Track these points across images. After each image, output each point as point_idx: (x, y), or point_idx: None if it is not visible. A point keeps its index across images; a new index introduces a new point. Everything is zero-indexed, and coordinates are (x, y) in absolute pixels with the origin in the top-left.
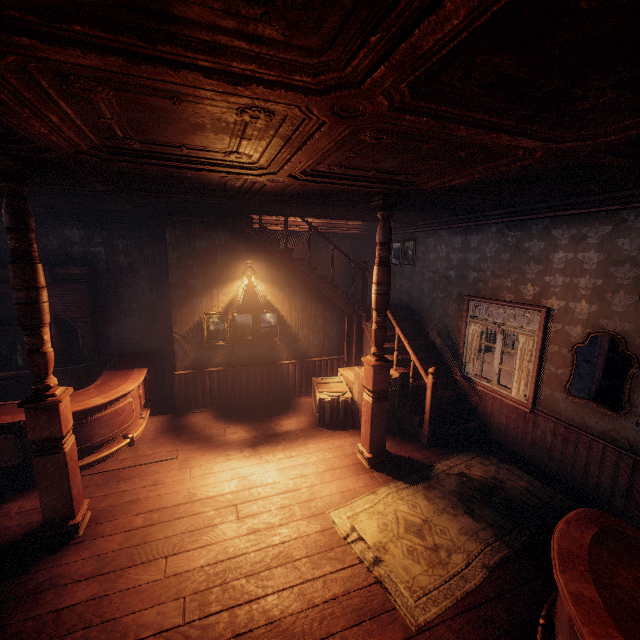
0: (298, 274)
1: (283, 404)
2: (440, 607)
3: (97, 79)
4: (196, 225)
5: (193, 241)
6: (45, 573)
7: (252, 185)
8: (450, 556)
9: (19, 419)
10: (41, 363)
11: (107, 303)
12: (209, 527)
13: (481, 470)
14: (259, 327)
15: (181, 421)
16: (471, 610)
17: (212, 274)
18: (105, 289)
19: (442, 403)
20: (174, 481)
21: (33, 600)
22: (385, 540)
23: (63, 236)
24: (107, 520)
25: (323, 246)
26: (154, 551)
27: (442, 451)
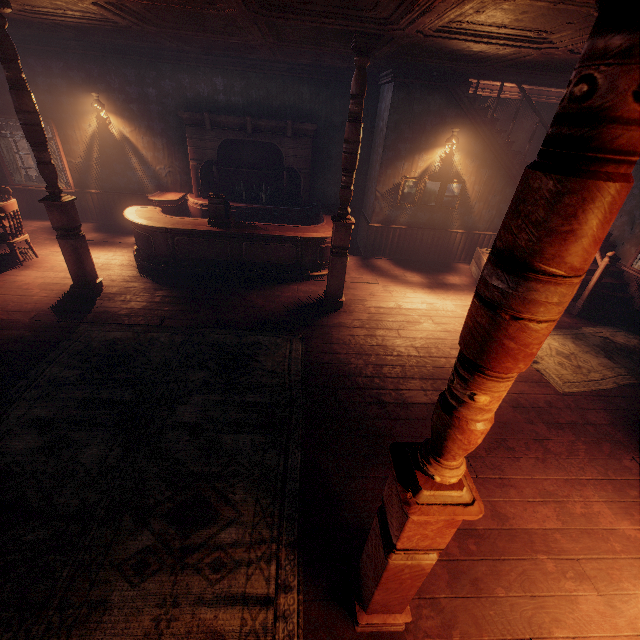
0: (494, 147)
1: (444, 266)
2: (579, 389)
3: (546, 7)
4: (418, 89)
5: (411, 105)
6: (335, 320)
7: (524, 58)
8: (589, 373)
9: (299, 235)
10: (349, 197)
11: (319, 159)
12: (417, 323)
13: (624, 340)
14: (443, 195)
15: (369, 262)
16: (601, 396)
17: (418, 140)
18: (320, 146)
19: (600, 288)
20: (383, 296)
21: (337, 329)
22: (541, 355)
23: (298, 93)
24: (353, 305)
25: (517, 117)
26: (389, 325)
27: (589, 322)
